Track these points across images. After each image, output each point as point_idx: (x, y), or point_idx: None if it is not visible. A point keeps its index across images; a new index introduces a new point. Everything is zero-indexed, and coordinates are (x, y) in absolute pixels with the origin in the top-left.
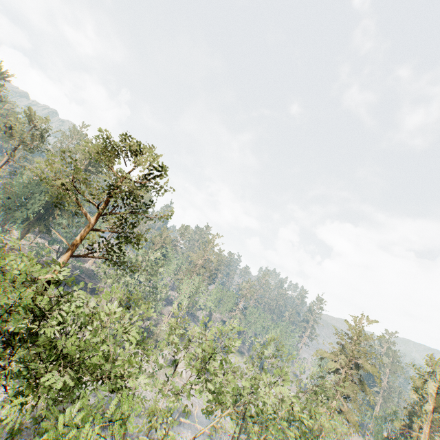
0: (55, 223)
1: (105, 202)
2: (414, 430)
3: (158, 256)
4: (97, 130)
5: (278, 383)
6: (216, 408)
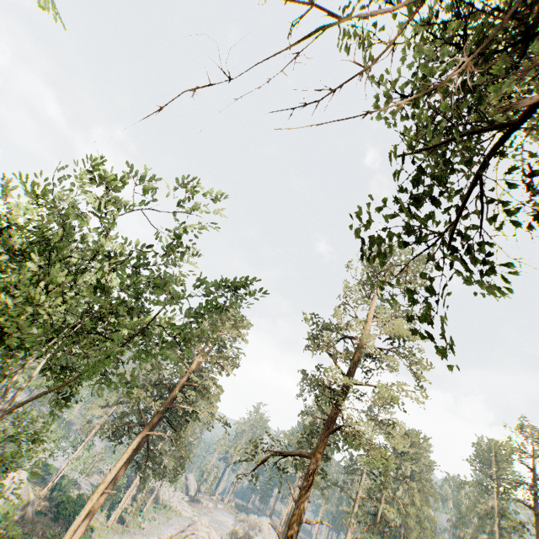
0: None
1: None
2: None
3: None
4: None
5: None
6: None
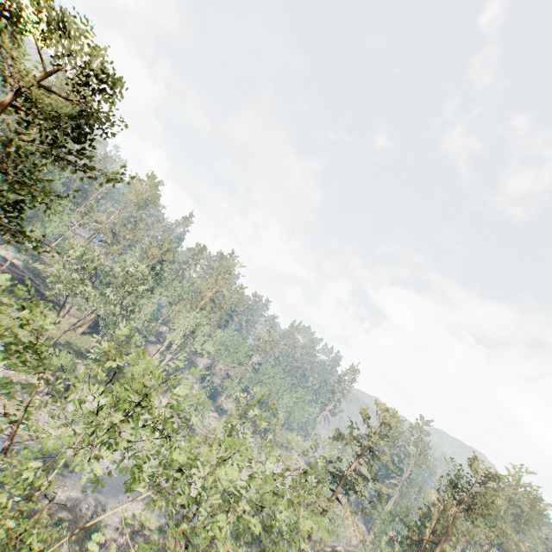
0: None
1: None
2: (424, 534)
3: (142, 268)
4: None
5: (253, 458)
6: (135, 482)
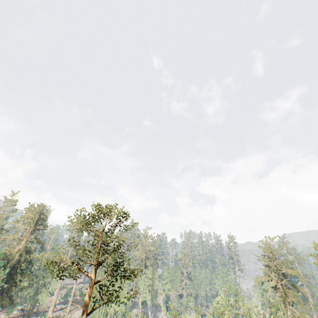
0: (17, 290)
1: (97, 257)
2: None
3: None
4: (80, 212)
5: None
6: None
